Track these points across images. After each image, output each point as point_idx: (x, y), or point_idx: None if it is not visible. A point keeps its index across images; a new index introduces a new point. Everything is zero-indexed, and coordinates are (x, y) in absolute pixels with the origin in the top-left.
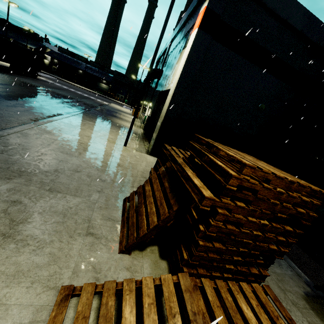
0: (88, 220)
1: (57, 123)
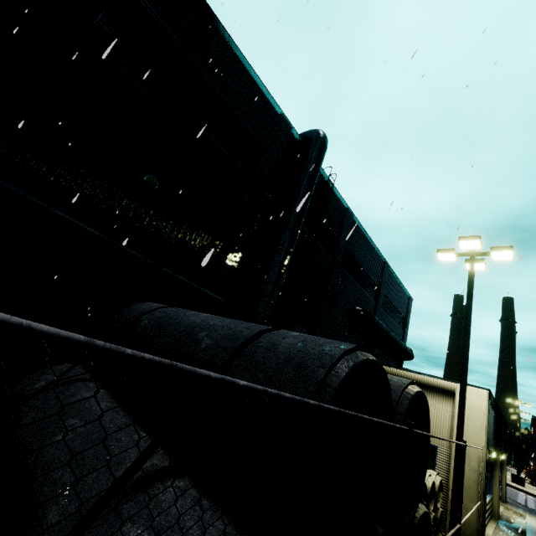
0: None
1: None
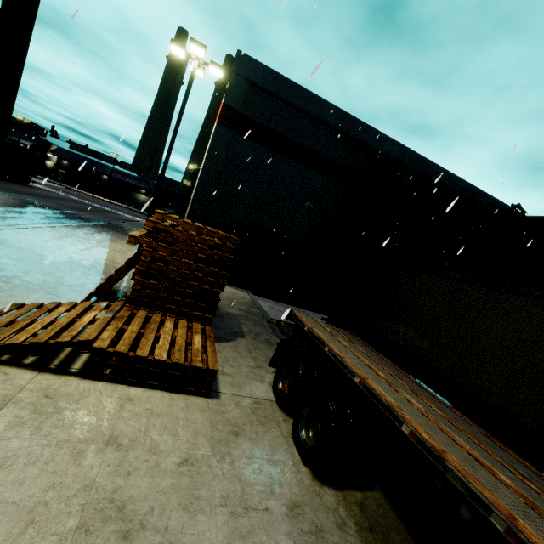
0: (54, 289)
1: (45, 229)
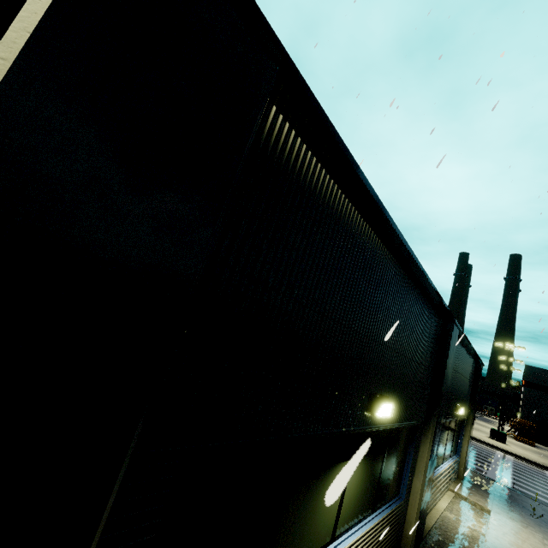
0: None
1: None
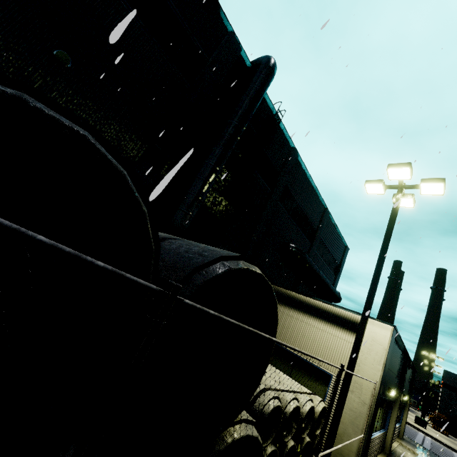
0: None
1: None
